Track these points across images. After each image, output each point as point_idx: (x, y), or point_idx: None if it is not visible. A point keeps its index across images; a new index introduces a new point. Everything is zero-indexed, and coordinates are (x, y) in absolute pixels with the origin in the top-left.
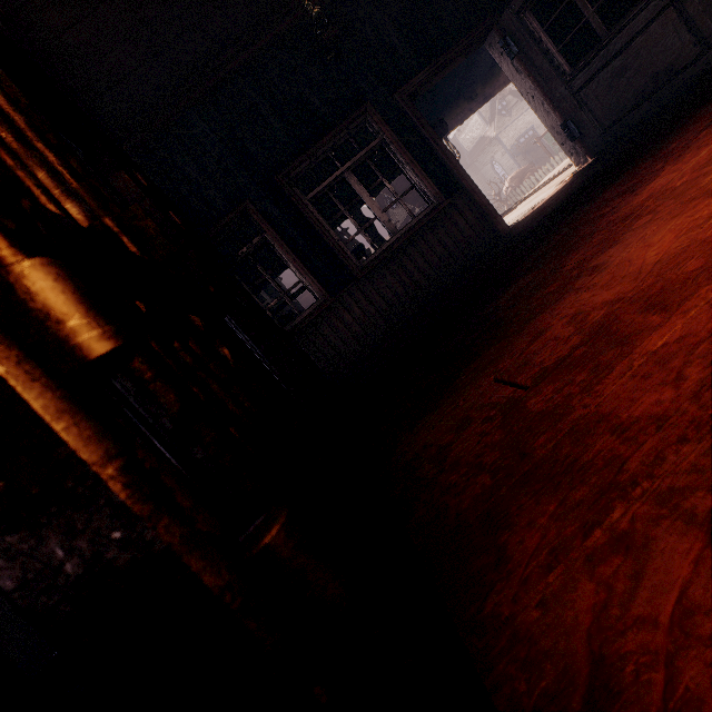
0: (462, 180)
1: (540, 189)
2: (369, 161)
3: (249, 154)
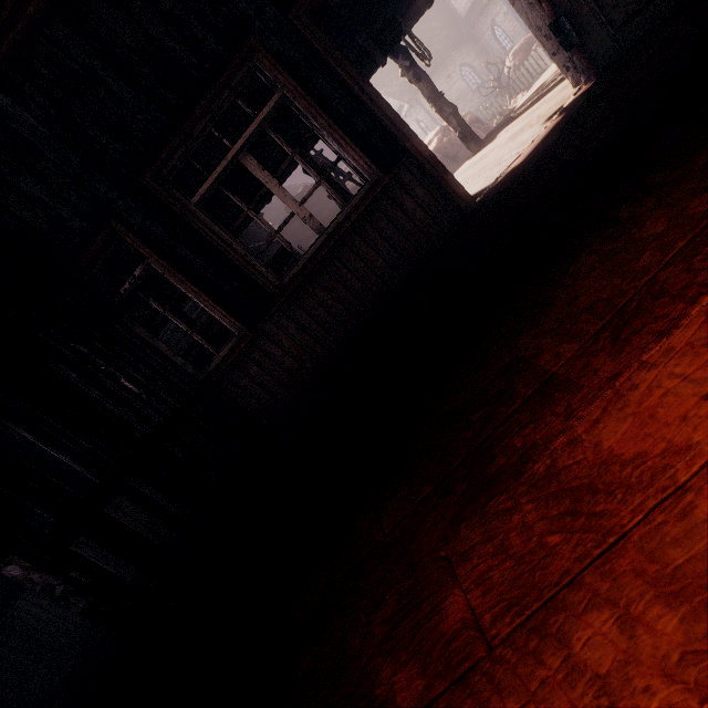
0: (404, 142)
1: (532, 106)
2: (271, 132)
3: (99, 147)
